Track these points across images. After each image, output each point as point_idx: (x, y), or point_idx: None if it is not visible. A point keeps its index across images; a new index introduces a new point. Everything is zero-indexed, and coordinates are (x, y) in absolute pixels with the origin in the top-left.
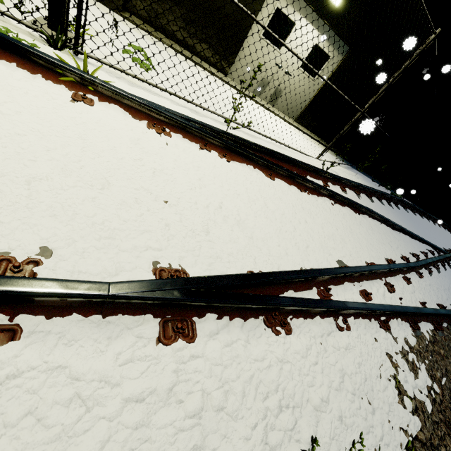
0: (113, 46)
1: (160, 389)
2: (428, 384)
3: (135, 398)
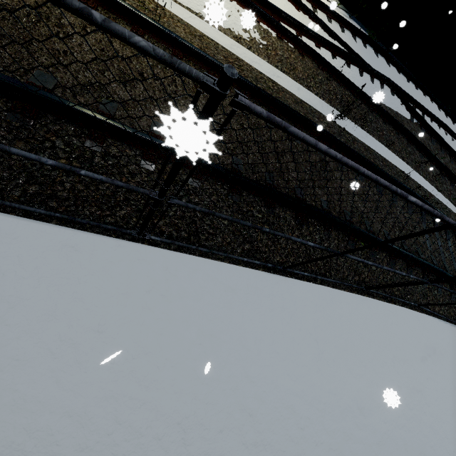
0: None
1: None
2: (267, 46)
3: None
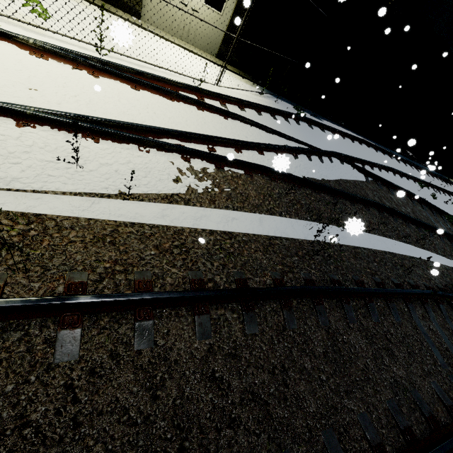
0: (16, 2)
1: (14, 137)
2: (208, 186)
3: (1, 135)
